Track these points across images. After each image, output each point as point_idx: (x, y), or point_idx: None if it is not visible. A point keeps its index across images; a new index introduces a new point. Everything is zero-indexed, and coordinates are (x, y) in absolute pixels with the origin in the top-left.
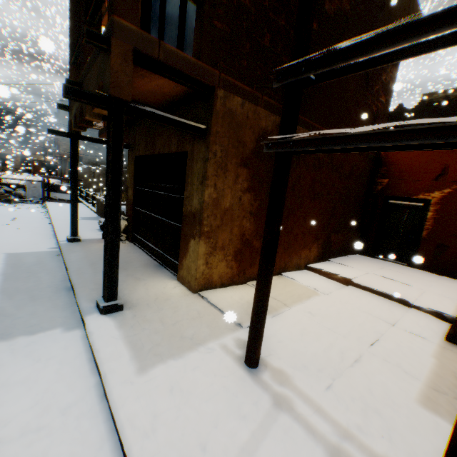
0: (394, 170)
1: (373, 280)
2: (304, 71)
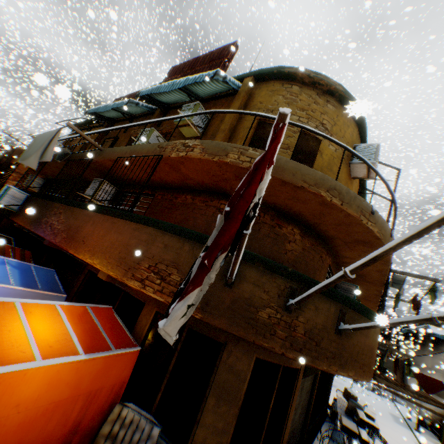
0: None
1: None
2: None
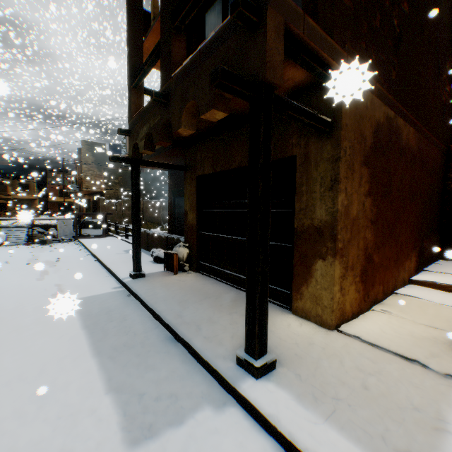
0: None
1: None
2: None
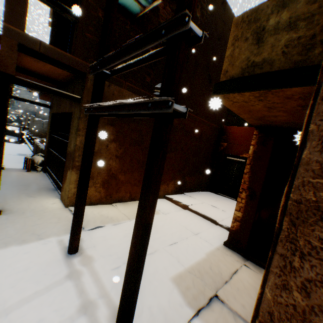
0: (231, 137)
1: (203, 207)
2: (99, 68)
